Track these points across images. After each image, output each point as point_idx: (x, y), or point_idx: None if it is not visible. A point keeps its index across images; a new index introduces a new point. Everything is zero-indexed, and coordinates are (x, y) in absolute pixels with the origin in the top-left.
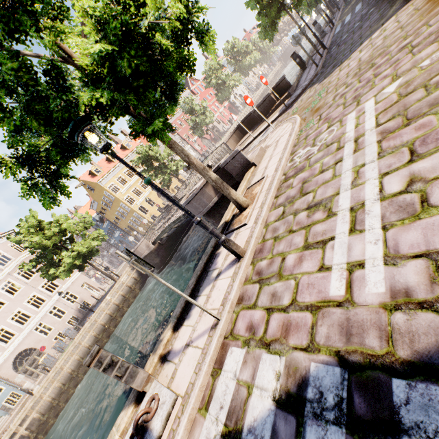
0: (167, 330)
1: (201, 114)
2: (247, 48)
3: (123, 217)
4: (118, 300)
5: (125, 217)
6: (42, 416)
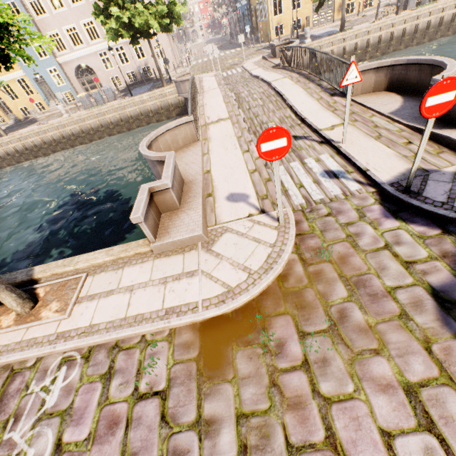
0: None
1: None
2: None
3: None
4: (153, 106)
5: None
6: (62, 139)
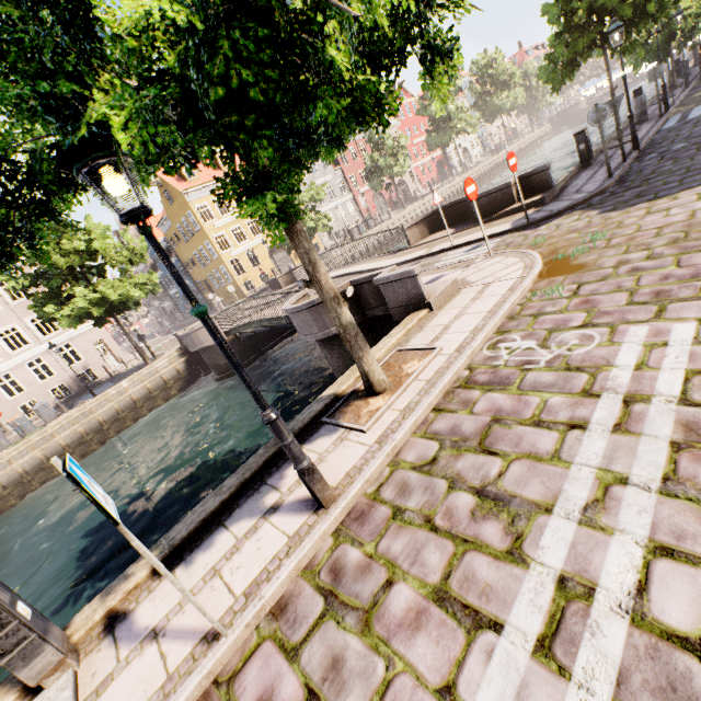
0: (146, 562)
1: (390, 155)
2: (510, 77)
3: (203, 264)
4: (139, 393)
5: (206, 265)
6: None
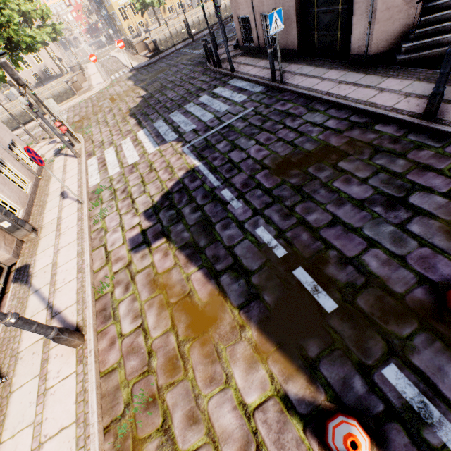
0: None
1: None
2: None
3: (107, 4)
4: (61, 89)
5: (109, 5)
6: (3, 123)
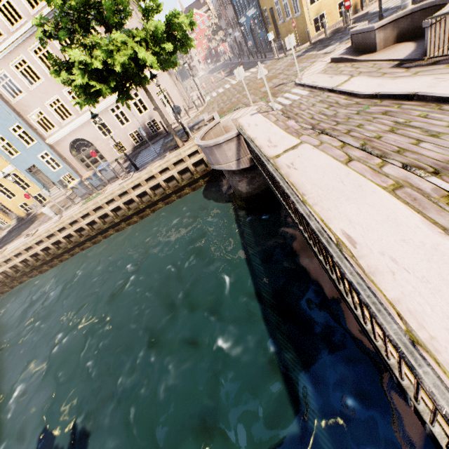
0: None
1: None
2: None
3: None
4: (168, 179)
5: None
6: (57, 249)
